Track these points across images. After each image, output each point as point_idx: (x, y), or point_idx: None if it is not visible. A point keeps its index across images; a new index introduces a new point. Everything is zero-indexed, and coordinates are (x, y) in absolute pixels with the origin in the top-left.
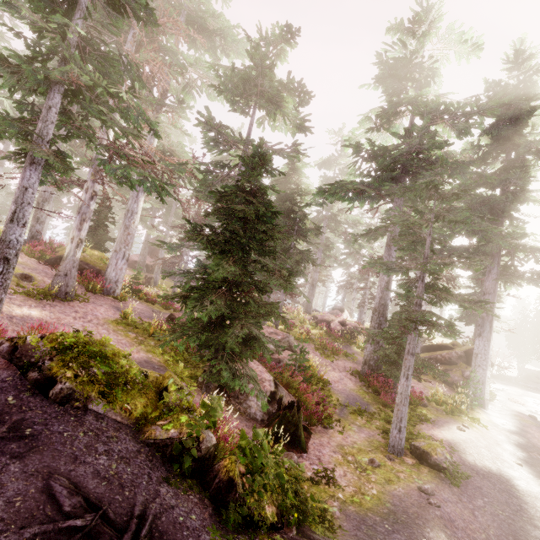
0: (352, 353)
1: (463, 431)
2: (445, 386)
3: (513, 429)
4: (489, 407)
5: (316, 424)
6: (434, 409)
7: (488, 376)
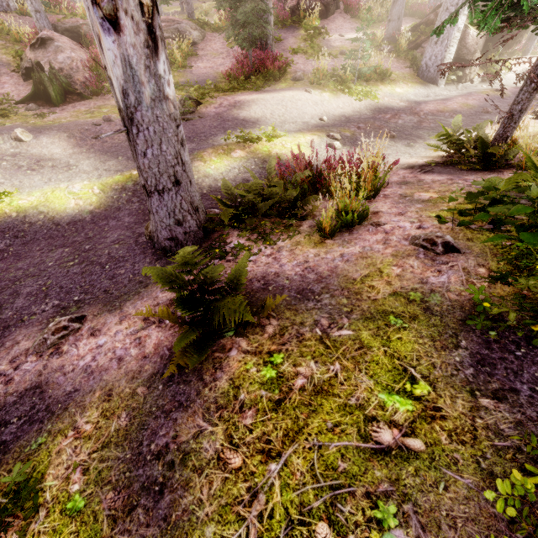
0: (285, 38)
1: (289, 94)
2: (403, 63)
3: (428, 99)
4: (466, 86)
5: (109, 95)
6: (306, 82)
7: (460, 27)
